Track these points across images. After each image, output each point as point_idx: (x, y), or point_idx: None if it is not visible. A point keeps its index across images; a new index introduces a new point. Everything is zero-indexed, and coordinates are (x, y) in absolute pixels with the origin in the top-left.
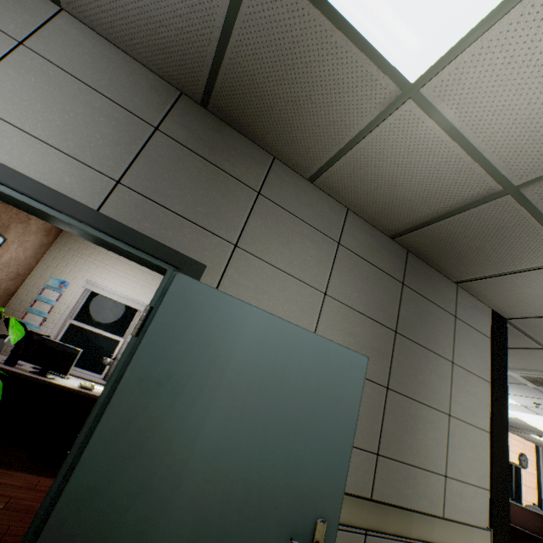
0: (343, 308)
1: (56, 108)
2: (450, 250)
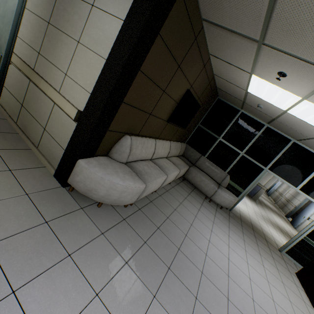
0: None
1: None
2: None
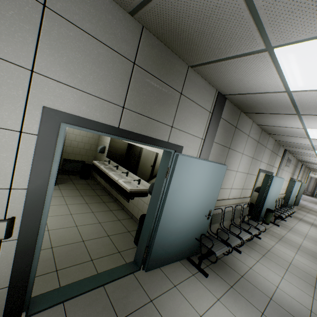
0: (303, 179)
1: (301, 174)
2: (313, 170)
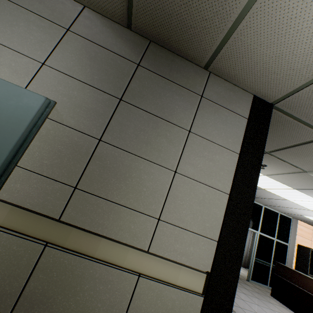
0: (61, 76)
1: None
2: (171, 21)
